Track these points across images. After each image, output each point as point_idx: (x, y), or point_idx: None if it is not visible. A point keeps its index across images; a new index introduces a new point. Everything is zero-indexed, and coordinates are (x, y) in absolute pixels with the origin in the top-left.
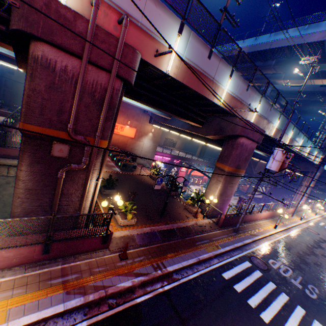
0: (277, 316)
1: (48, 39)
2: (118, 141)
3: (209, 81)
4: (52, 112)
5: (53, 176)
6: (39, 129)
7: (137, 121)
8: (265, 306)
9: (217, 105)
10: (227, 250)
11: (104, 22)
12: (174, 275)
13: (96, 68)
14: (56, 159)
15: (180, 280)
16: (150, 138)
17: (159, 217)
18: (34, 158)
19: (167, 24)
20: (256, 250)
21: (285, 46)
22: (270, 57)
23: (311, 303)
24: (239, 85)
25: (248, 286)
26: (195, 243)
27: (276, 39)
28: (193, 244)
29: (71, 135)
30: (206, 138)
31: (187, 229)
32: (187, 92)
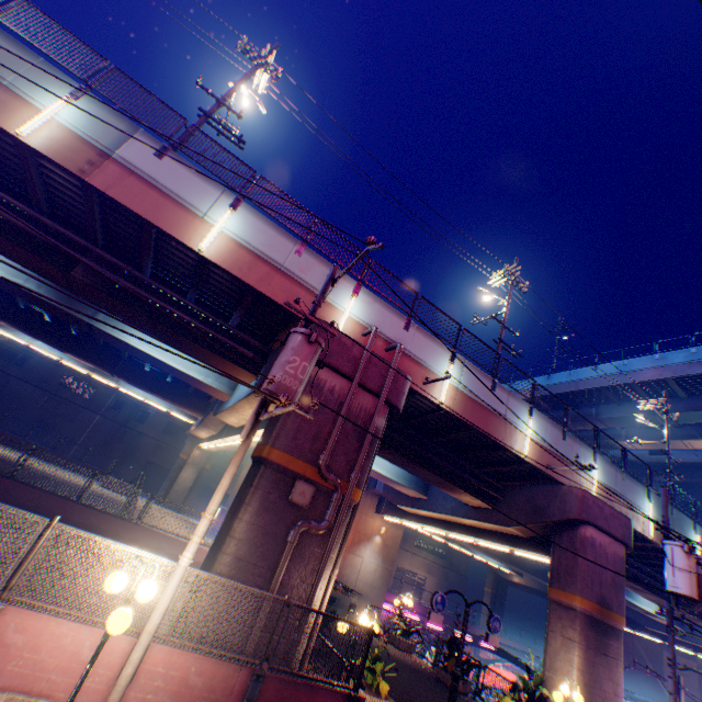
0: None
1: (325, 360)
2: None
3: (498, 418)
4: (306, 436)
5: (277, 539)
6: (287, 457)
7: None
8: None
9: (518, 460)
10: None
11: (371, 348)
12: None
13: (363, 390)
14: (291, 508)
15: None
16: (376, 547)
17: None
18: (265, 500)
19: (437, 352)
20: None
21: (602, 385)
22: (583, 402)
23: None
24: (547, 428)
25: None
26: None
27: (583, 377)
28: None
29: (322, 470)
30: (508, 535)
31: None
32: (465, 435)
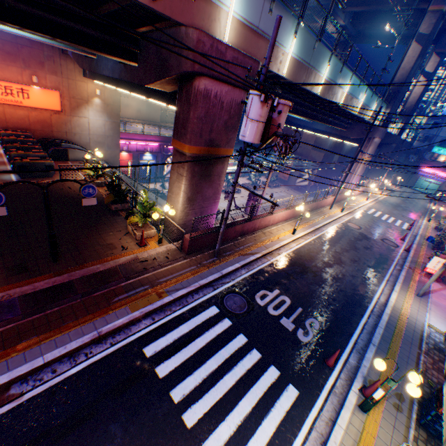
0: (221, 403)
1: None
2: (30, 122)
3: None
4: None
5: None
6: None
7: (55, 75)
8: (204, 391)
9: None
10: (182, 296)
11: None
12: (14, 388)
13: None
14: None
15: (25, 396)
16: (99, 109)
17: (49, 264)
18: None
19: None
20: (244, 280)
21: None
22: None
23: (298, 354)
24: None
25: (191, 357)
26: (111, 300)
27: None
28: (105, 304)
29: None
30: (160, 93)
31: (107, 276)
32: None
